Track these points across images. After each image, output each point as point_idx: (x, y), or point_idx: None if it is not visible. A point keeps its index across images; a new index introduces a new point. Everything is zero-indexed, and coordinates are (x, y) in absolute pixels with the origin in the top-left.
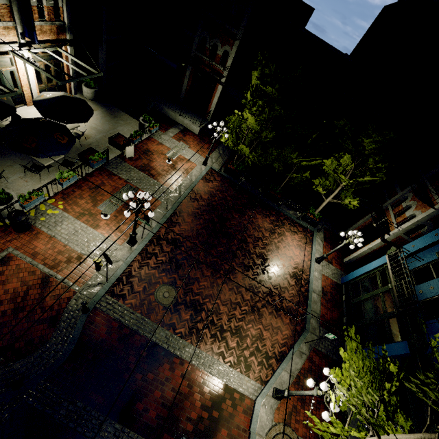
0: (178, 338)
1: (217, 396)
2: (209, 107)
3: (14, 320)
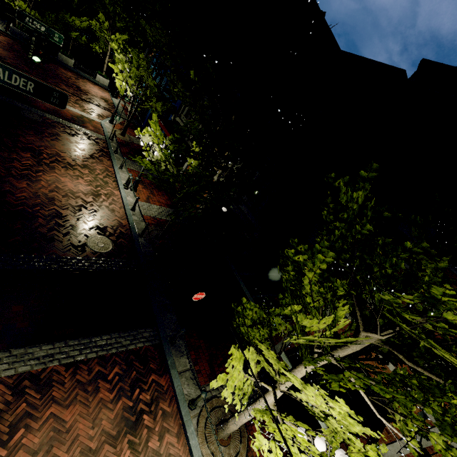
0: None
1: (78, 115)
2: None
3: None
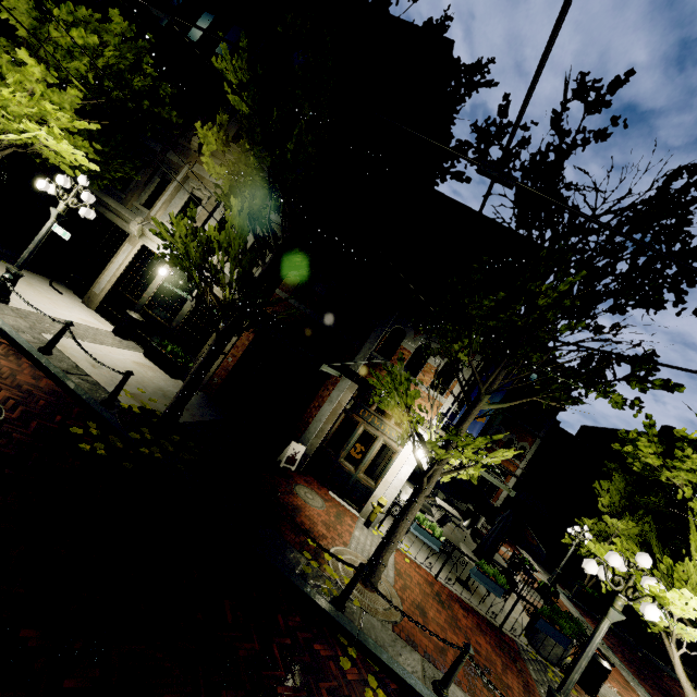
0: None
1: None
2: (493, 499)
3: None
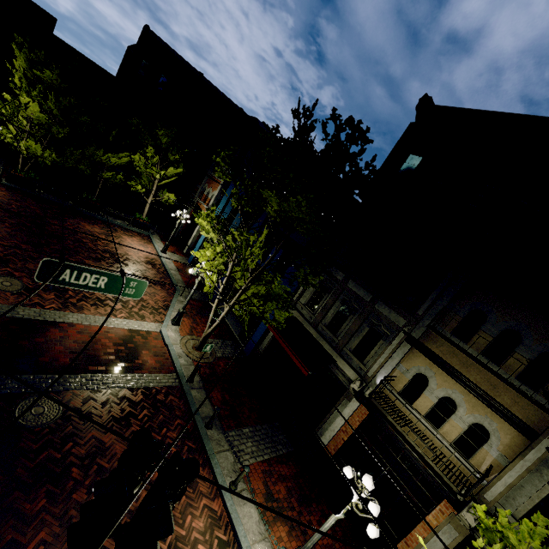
0: (52, 311)
1: (125, 336)
2: None
3: None
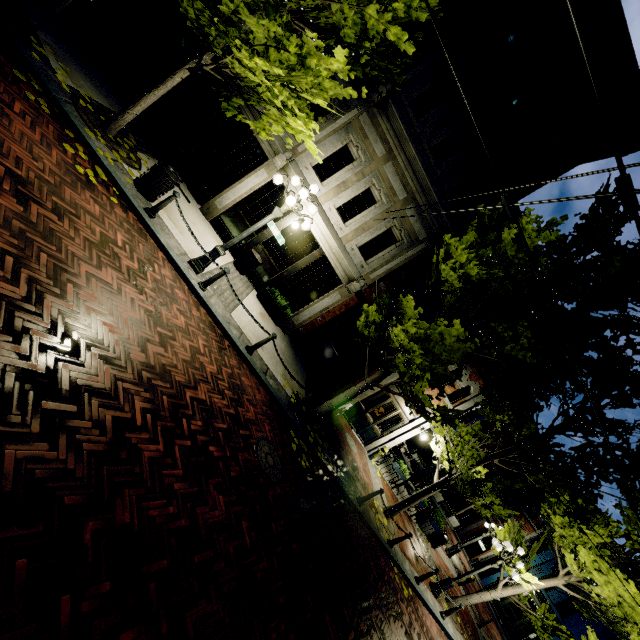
0: None
1: None
2: None
3: (476, 639)
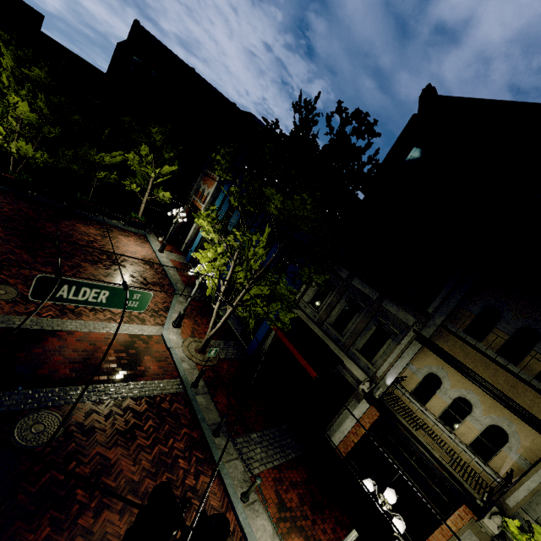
0: (50, 319)
1: (126, 342)
2: None
3: None
